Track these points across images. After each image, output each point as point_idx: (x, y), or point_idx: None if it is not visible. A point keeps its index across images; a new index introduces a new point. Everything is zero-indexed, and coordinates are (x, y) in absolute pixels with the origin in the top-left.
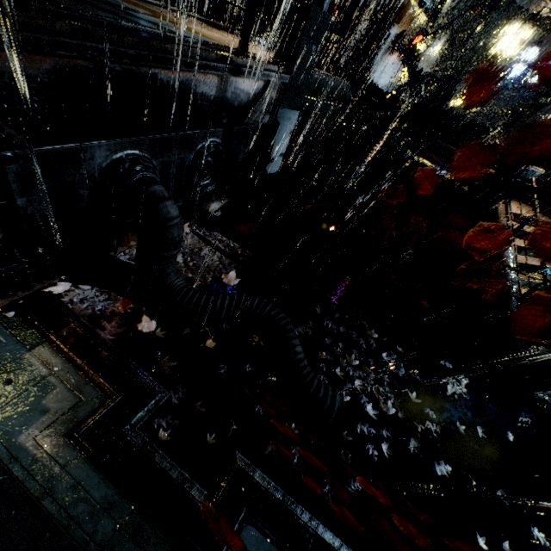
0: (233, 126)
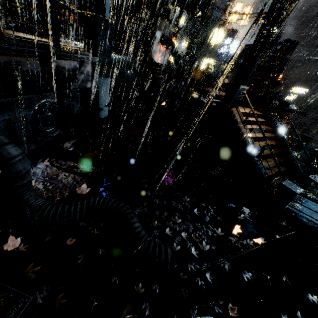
0: (63, 90)
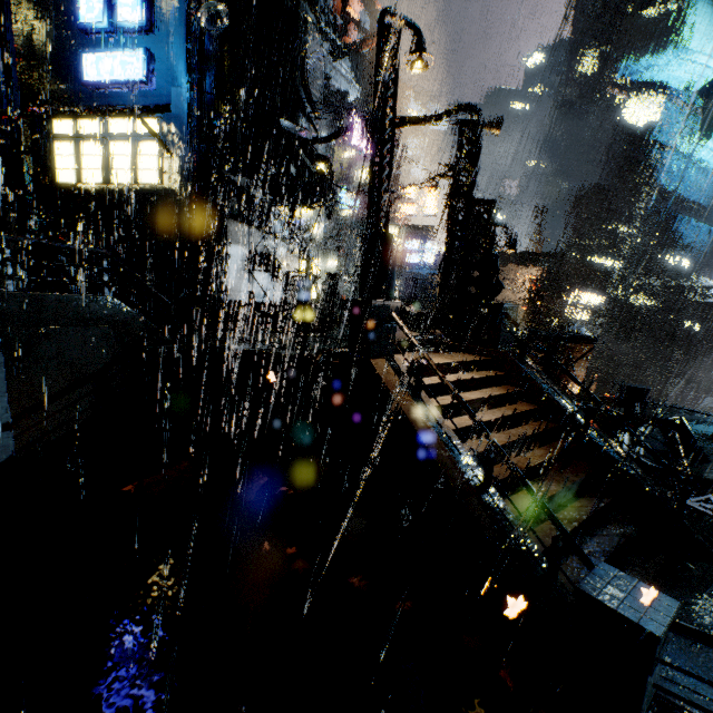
0: None
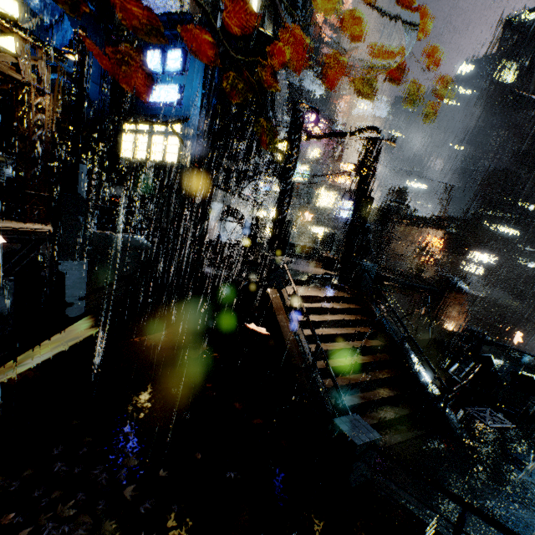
0: None
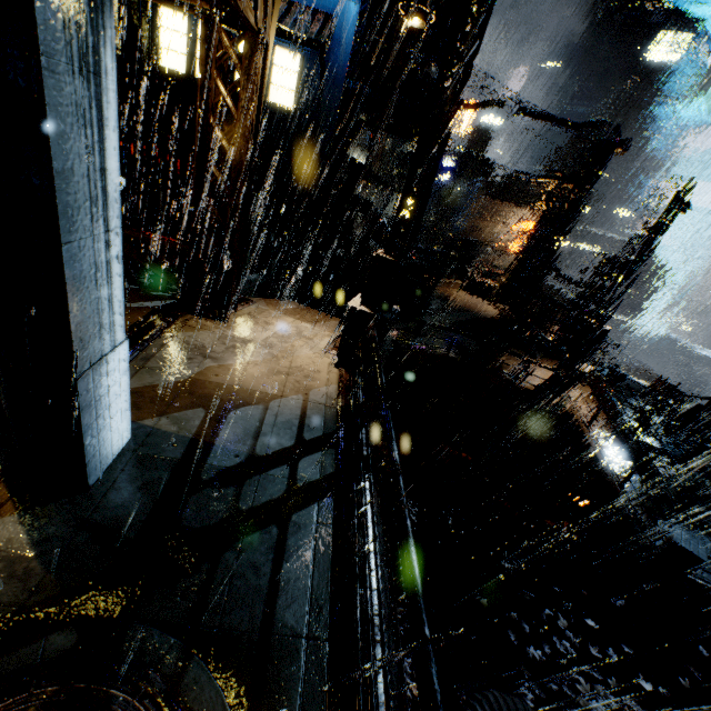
0: None
